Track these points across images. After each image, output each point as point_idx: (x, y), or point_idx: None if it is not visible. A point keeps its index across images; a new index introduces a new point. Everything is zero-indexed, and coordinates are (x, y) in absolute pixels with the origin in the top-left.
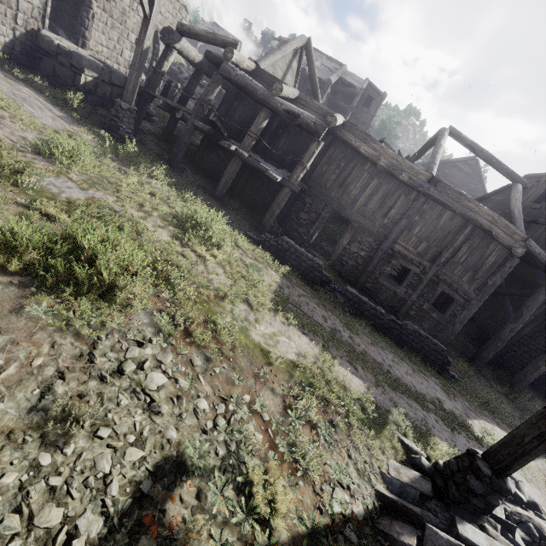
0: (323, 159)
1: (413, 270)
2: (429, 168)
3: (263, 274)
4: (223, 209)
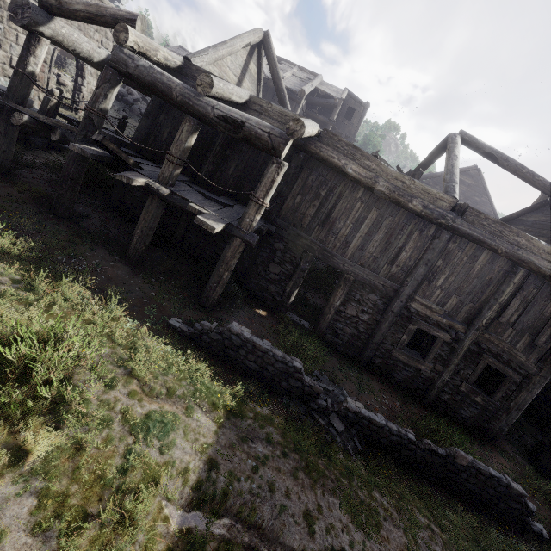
0: (295, 187)
1: (441, 338)
2: (449, 189)
3: (172, 440)
4: (138, 278)
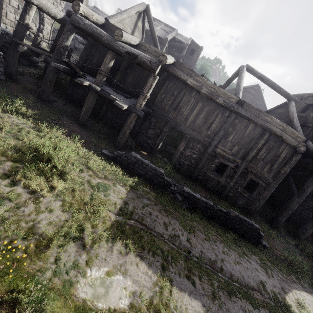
0: (161, 90)
1: (230, 166)
2: (236, 93)
3: (109, 193)
4: (84, 132)
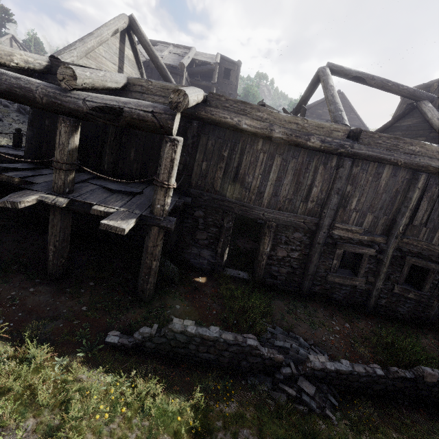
0: (197, 156)
1: (367, 254)
2: (337, 118)
3: None
4: (64, 295)
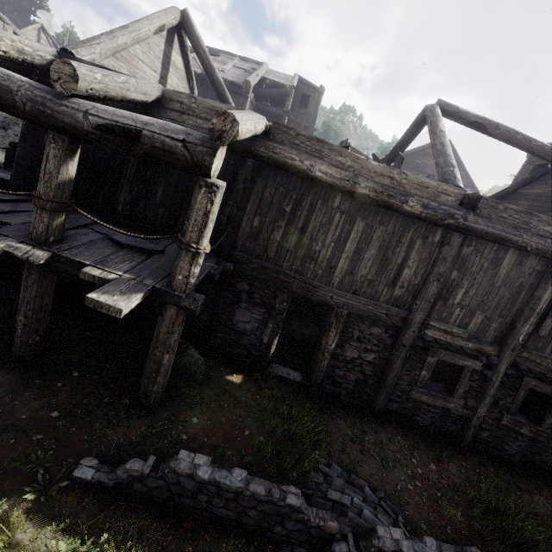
0: (249, 207)
1: (469, 367)
2: (448, 176)
3: None
4: (30, 390)
